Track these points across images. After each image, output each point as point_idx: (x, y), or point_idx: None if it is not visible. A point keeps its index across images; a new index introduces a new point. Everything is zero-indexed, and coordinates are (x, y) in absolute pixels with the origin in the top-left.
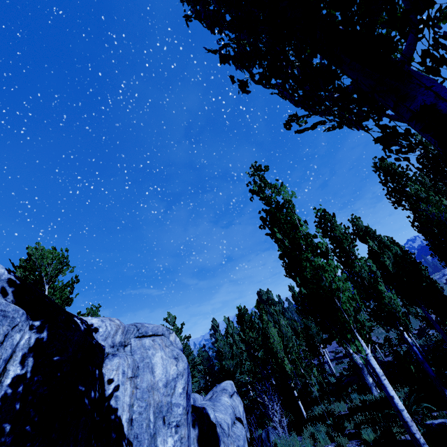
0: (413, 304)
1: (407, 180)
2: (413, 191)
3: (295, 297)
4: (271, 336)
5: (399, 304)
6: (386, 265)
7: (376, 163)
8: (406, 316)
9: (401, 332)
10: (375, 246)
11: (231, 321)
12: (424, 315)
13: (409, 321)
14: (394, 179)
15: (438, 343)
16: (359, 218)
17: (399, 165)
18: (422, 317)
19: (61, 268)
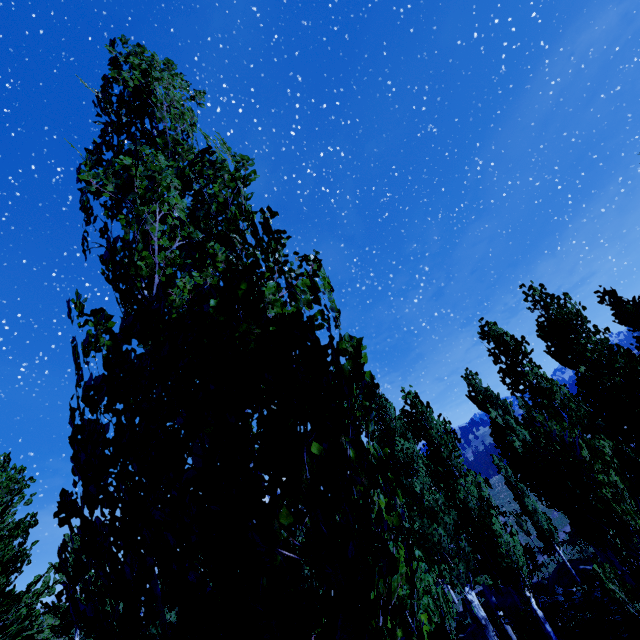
0: (556, 507)
1: (524, 357)
2: (531, 377)
3: None
4: None
5: (522, 554)
6: (515, 447)
7: (483, 327)
8: (533, 570)
9: (527, 599)
10: (499, 417)
11: None
12: None
13: (554, 527)
14: (507, 356)
15: (585, 599)
16: (476, 374)
17: (512, 336)
18: None
19: (9, 500)
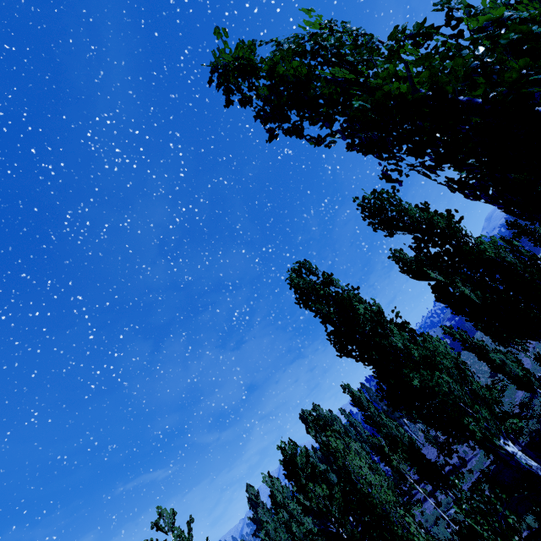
0: (530, 339)
1: None
2: None
3: (357, 400)
4: (361, 480)
5: None
6: (467, 296)
7: None
8: None
9: None
10: (439, 276)
11: (276, 478)
12: (539, 355)
13: (528, 371)
14: None
15: None
16: (401, 250)
17: None
18: (538, 359)
19: None
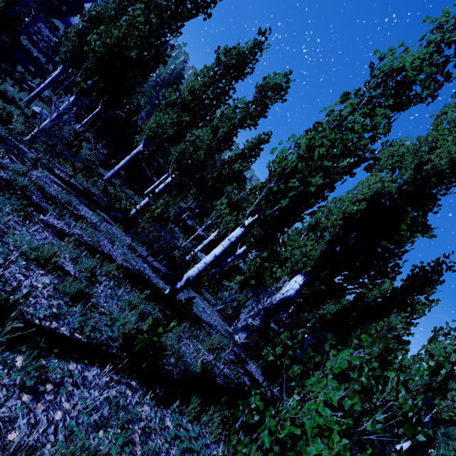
0: None
1: None
2: None
3: None
4: None
5: None
6: None
7: None
8: None
9: None
10: None
11: None
12: None
13: None
14: None
15: None
16: None
17: None
18: None
19: None
